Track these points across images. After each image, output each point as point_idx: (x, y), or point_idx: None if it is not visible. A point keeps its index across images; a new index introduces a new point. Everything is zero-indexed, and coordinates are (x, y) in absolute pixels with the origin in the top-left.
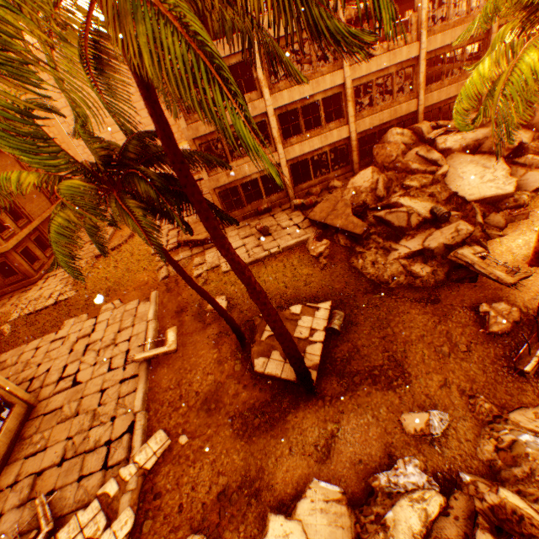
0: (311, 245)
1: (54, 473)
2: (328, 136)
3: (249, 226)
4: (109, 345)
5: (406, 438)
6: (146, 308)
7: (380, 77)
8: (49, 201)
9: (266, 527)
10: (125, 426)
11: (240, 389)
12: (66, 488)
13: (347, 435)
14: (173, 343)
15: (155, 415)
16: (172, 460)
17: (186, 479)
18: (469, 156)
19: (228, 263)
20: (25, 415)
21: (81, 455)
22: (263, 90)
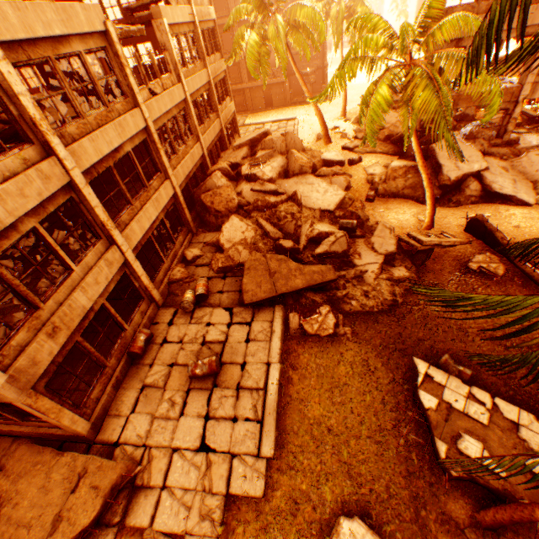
0: (309, 326)
1: None
2: (159, 197)
3: (154, 387)
4: None
5: None
6: None
7: (169, 119)
8: None
9: None
10: None
11: None
12: None
13: None
14: None
15: None
16: None
17: None
18: (289, 179)
19: None
20: None
21: None
22: (49, 139)
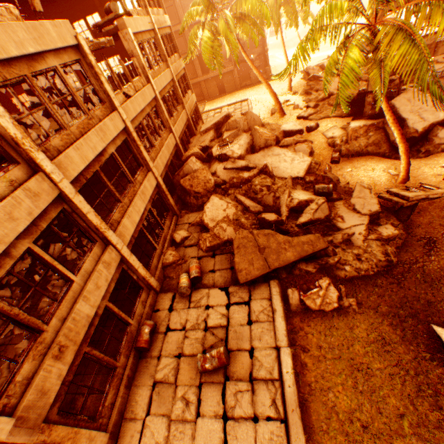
0: (311, 301)
1: None
2: (144, 190)
3: (165, 383)
4: None
5: None
6: None
7: (144, 117)
8: None
9: None
10: None
11: None
12: None
13: None
14: None
15: None
16: None
17: None
18: (257, 154)
19: None
20: None
21: None
22: (33, 156)
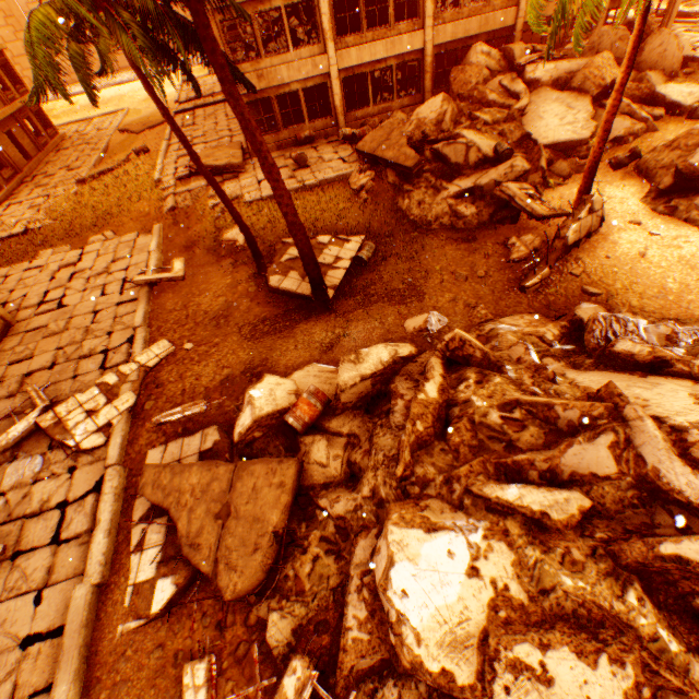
0: (353, 178)
1: (45, 375)
2: (397, 42)
3: (284, 158)
4: (102, 274)
5: (405, 335)
6: (147, 241)
7: None
8: None
9: (262, 379)
10: (124, 339)
11: (253, 306)
12: (60, 383)
13: (352, 336)
14: (181, 271)
15: (158, 331)
16: (176, 362)
17: (190, 374)
18: (557, 93)
19: (238, 120)
20: (3, 331)
21: (75, 360)
22: None
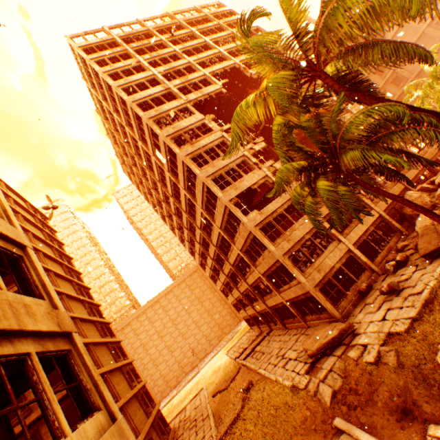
0: None
1: None
2: (365, 219)
3: (368, 304)
4: None
5: None
6: None
7: None
8: (145, 414)
9: None
10: None
11: None
12: None
13: None
14: None
15: None
16: None
17: None
18: None
19: None
20: None
21: None
22: None
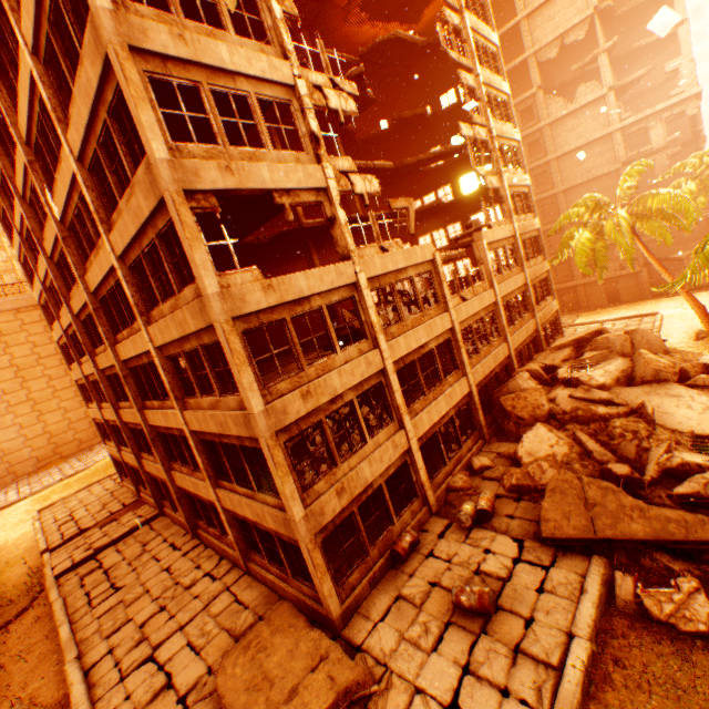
0: (652, 602)
1: None
2: (452, 392)
3: (408, 601)
4: None
5: None
6: None
7: (475, 320)
8: None
9: None
10: None
11: None
12: None
13: None
14: None
15: None
16: None
17: None
18: (634, 387)
19: None
20: None
21: None
22: (377, 336)
